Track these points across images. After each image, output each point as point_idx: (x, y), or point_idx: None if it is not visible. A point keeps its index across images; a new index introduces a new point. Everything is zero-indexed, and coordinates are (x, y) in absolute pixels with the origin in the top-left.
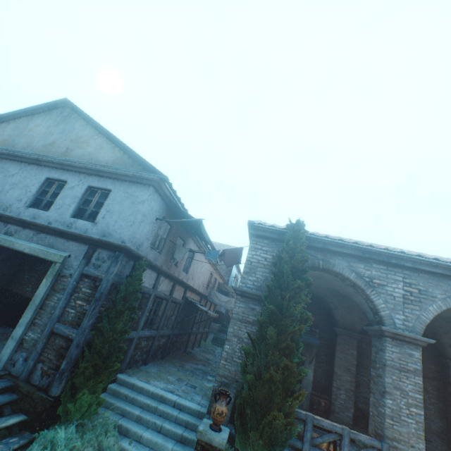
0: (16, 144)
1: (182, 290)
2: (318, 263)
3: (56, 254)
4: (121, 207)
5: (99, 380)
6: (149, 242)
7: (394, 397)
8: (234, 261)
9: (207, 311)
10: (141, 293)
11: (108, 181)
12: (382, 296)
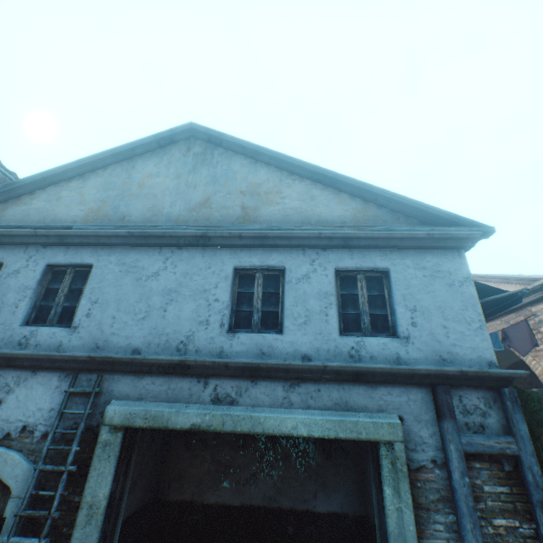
0: (124, 213)
1: None
2: None
3: (378, 424)
4: (433, 297)
5: None
6: None
7: None
8: (527, 343)
9: None
10: None
11: (370, 253)
12: None
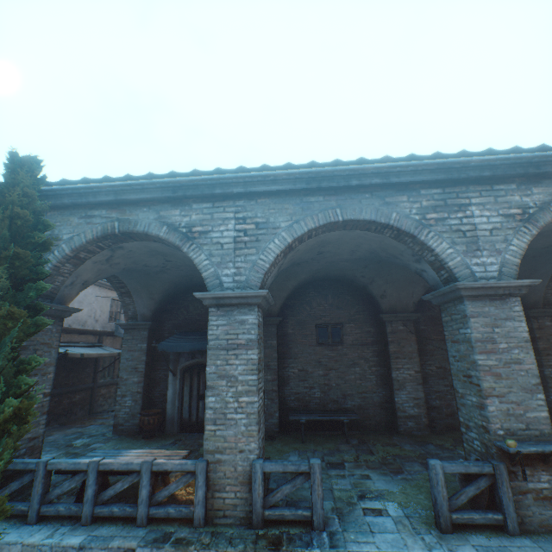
0: None
1: None
2: (112, 228)
3: None
4: None
5: None
6: None
7: (219, 390)
8: None
9: (64, 352)
10: None
11: None
12: (206, 248)
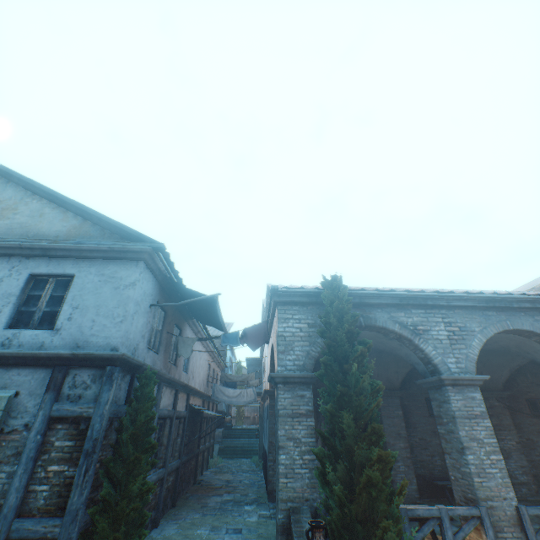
0: None
1: (184, 398)
2: (359, 321)
3: None
4: (98, 298)
5: None
6: (145, 341)
7: (473, 450)
8: (260, 340)
9: (224, 416)
10: None
11: (66, 262)
12: (430, 342)
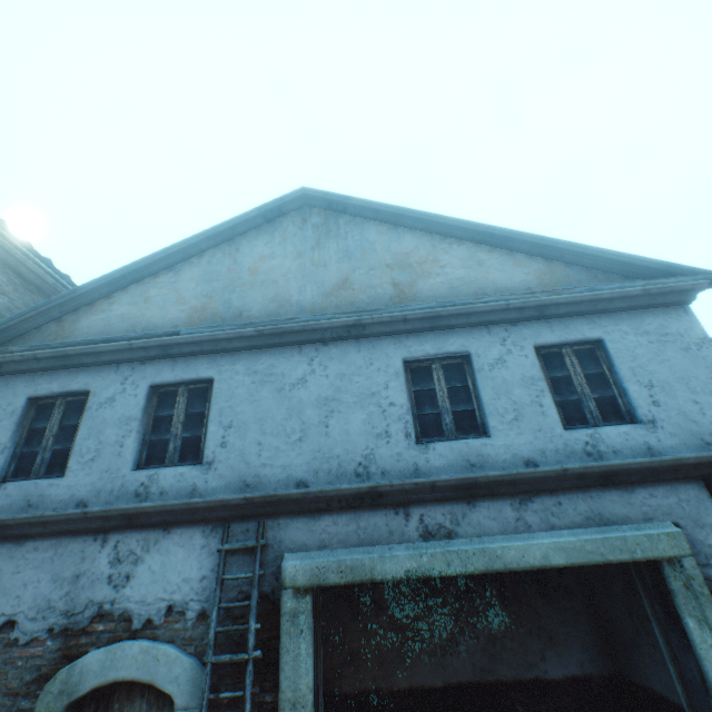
0: (240, 308)
1: None
2: None
3: (653, 536)
4: (669, 367)
5: None
6: None
7: None
8: None
9: None
10: None
11: (574, 322)
12: None
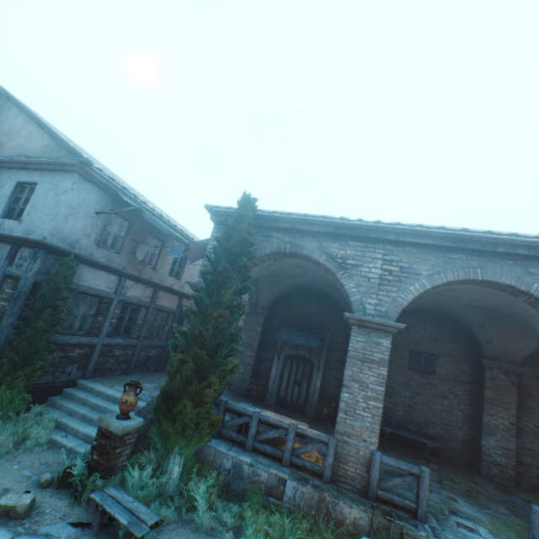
0: None
1: (174, 298)
2: (284, 248)
3: None
4: (45, 201)
5: (16, 375)
6: (92, 240)
7: (352, 390)
8: (199, 255)
9: None
10: (98, 297)
11: (36, 174)
12: (355, 279)
